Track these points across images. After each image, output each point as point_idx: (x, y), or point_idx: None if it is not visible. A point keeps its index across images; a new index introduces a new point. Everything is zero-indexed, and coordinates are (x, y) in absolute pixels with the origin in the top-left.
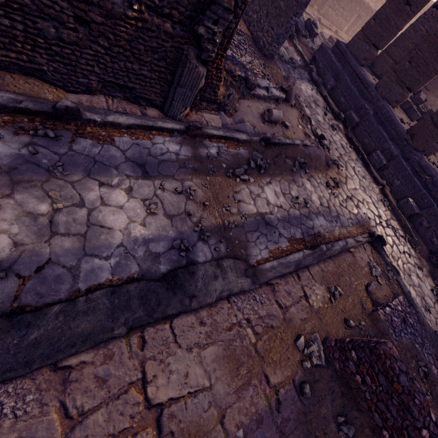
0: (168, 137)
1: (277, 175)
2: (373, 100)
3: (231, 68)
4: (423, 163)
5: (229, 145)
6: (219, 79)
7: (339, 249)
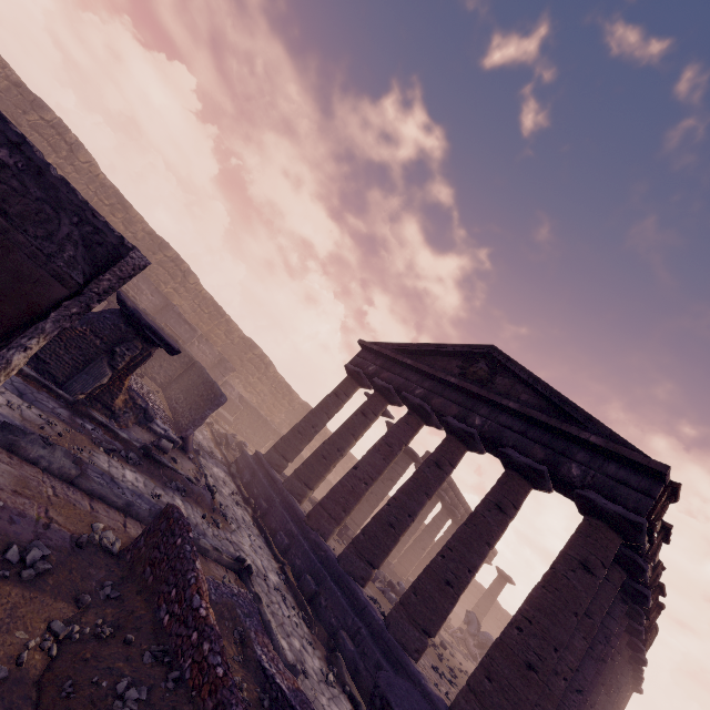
0: (54, 399)
1: (146, 474)
2: (280, 491)
3: (135, 397)
4: (319, 540)
5: (107, 434)
6: (120, 390)
7: None
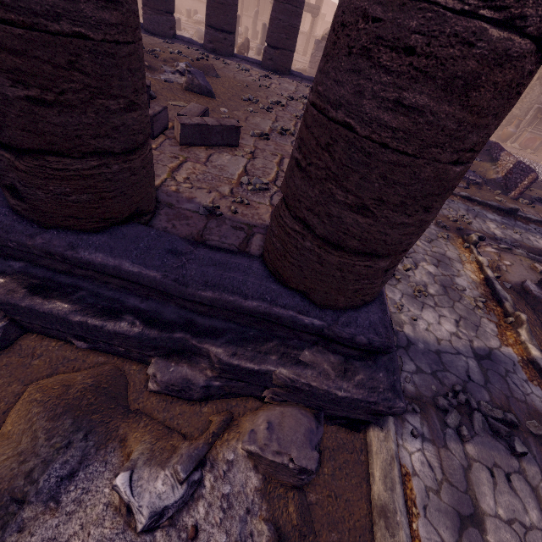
0: None
1: (536, 248)
2: None
3: None
4: None
5: None
6: None
7: (494, 202)
